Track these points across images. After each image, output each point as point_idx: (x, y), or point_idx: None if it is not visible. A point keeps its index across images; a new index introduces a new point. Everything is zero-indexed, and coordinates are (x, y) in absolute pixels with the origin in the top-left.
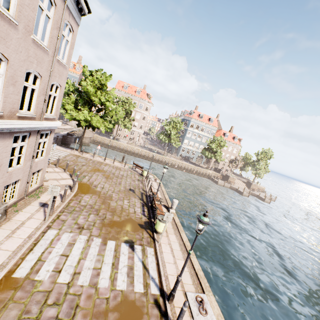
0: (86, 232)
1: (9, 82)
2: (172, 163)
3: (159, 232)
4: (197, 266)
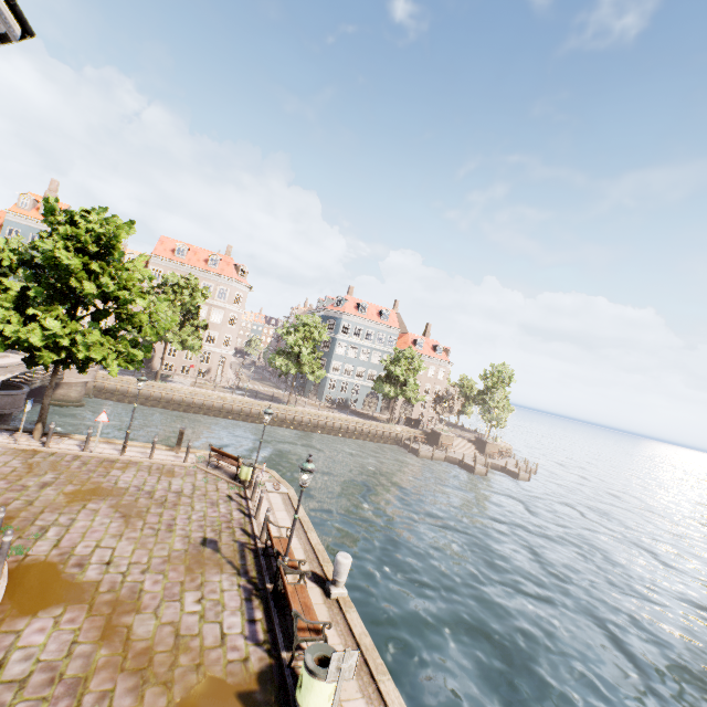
0: None
1: None
2: (311, 421)
3: None
4: None
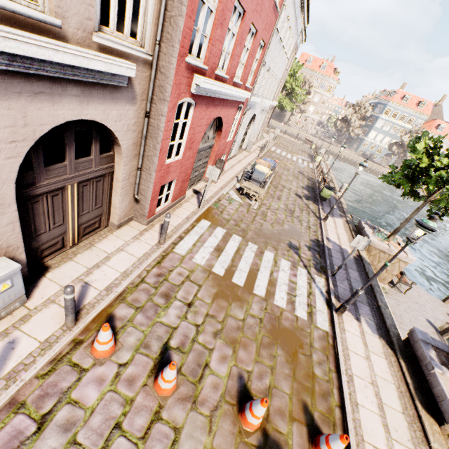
0: (285, 152)
1: (277, 87)
2: (345, 157)
3: (316, 162)
4: (331, 172)
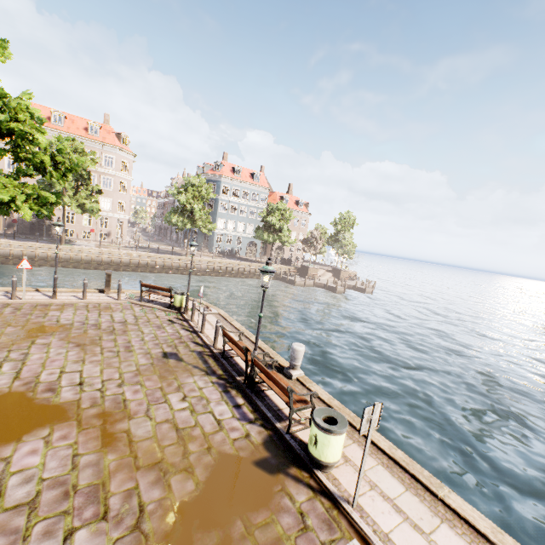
0: None
1: None
2: (209, 267)
3: (331, 464)
4: (483, 522)
